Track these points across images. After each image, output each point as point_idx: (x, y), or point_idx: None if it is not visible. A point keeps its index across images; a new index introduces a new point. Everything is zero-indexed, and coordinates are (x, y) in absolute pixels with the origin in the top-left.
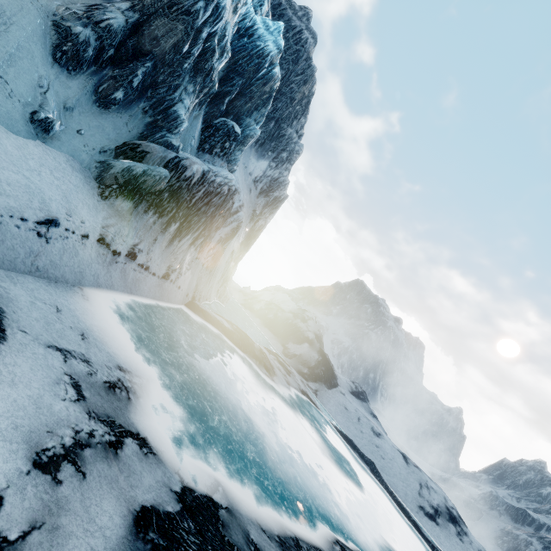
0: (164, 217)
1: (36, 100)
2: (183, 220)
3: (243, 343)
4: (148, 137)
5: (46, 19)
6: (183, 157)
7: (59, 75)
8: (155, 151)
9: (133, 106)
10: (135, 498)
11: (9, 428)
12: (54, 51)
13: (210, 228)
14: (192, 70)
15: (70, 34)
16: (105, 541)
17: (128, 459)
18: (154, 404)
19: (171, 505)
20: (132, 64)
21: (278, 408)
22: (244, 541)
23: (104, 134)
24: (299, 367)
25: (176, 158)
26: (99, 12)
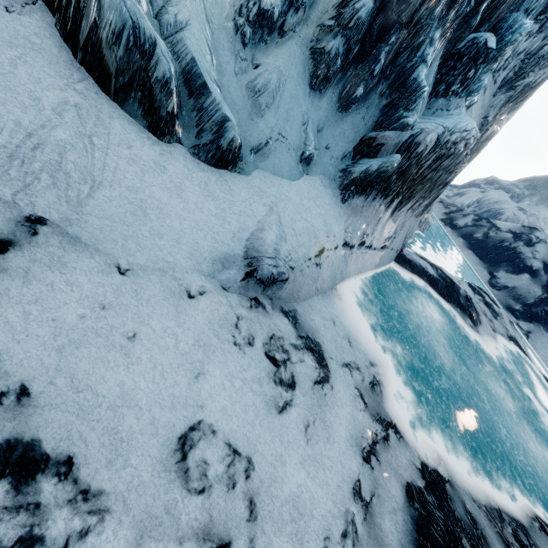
0: (389, 197)
1: (301, 139)
2: (406, 192)
3: (447, 291)
4: (383, 124)
5: (305, 50)
6: (417, 131)
7: (314, 100)
8: (389, 140)
9: (370, 95)
10: (402, 475)
11: (350, 437)
12: (311, 80)
13: (432, 188)
14: (444, 7)
15: (323, 55)
16: (397, 504)
17: (393, 447)
18: (392, 388)
19: (419, 481)
20: (375, 49)
21: (481, 366)
22: (463, 512)
23: (344, 139)
24: (508, 301)
25: (409, 138)
26: (348, 10)
